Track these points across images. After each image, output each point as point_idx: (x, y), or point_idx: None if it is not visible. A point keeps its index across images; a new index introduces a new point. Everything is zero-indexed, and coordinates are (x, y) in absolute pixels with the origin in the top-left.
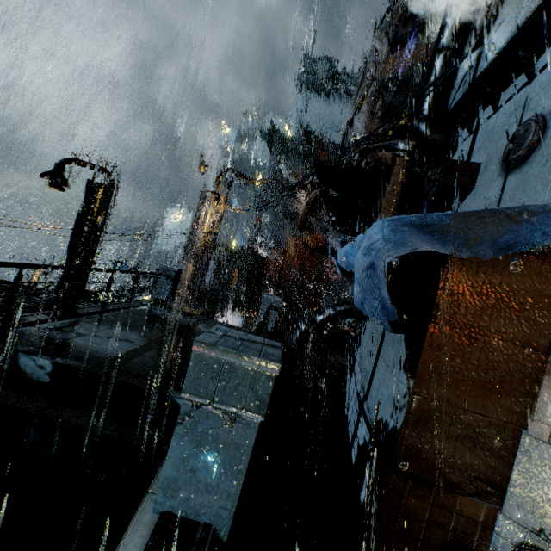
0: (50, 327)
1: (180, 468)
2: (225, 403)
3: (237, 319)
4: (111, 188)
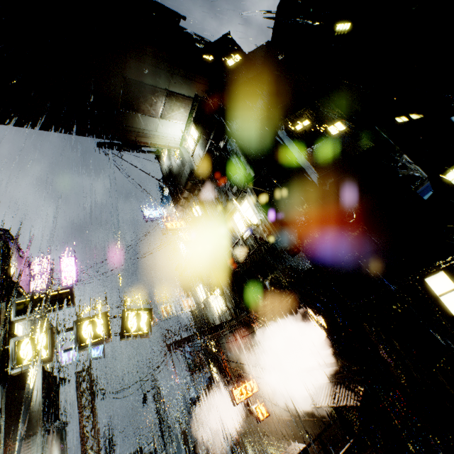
0: (164, 451)
1: (179, 453)
2: (179, 441)
3: None
4: (160, 392)
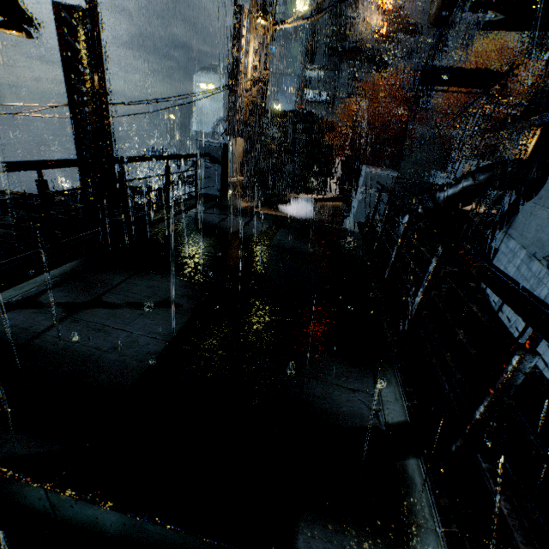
0: (12, 300)
1: None
2: None
3: (304, 204)
4: (93, 15)
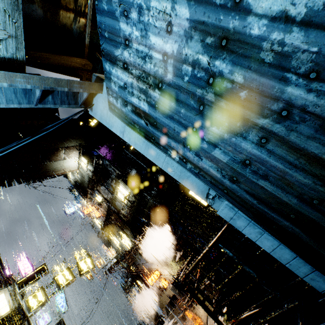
0: None
1: None
2: None
3: None
4: None
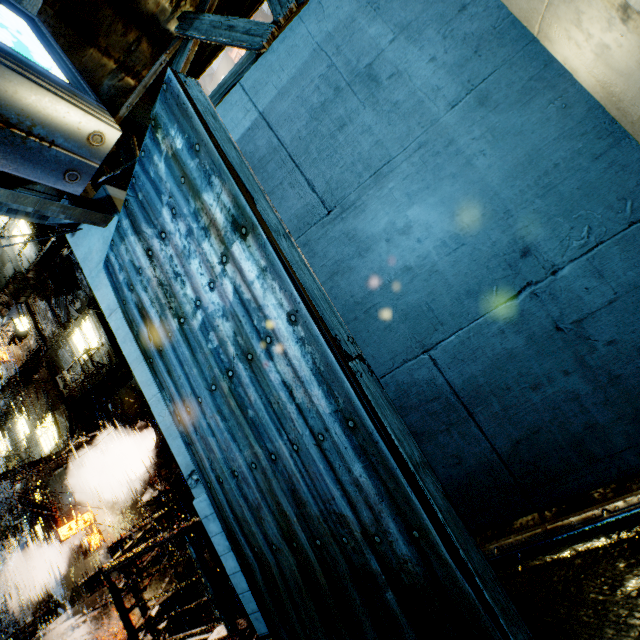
0: None
1: None
2: None
3: None
4: None
